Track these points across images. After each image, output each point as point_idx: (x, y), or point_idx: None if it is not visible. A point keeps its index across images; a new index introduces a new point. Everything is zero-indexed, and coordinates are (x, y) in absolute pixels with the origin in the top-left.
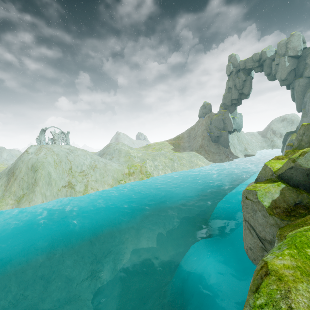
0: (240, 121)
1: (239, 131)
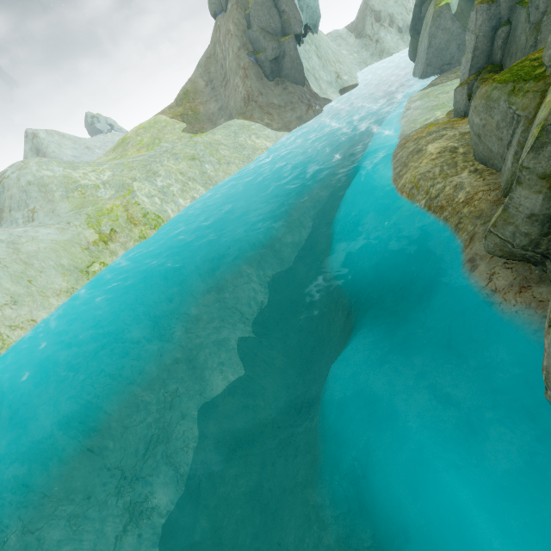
0: None
1: (316, 32)
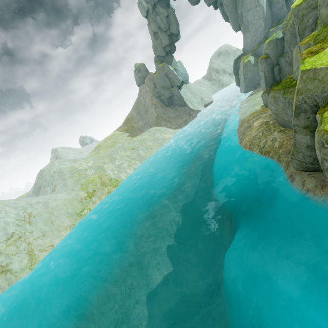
0: (184, 71)
1: (187, 83)
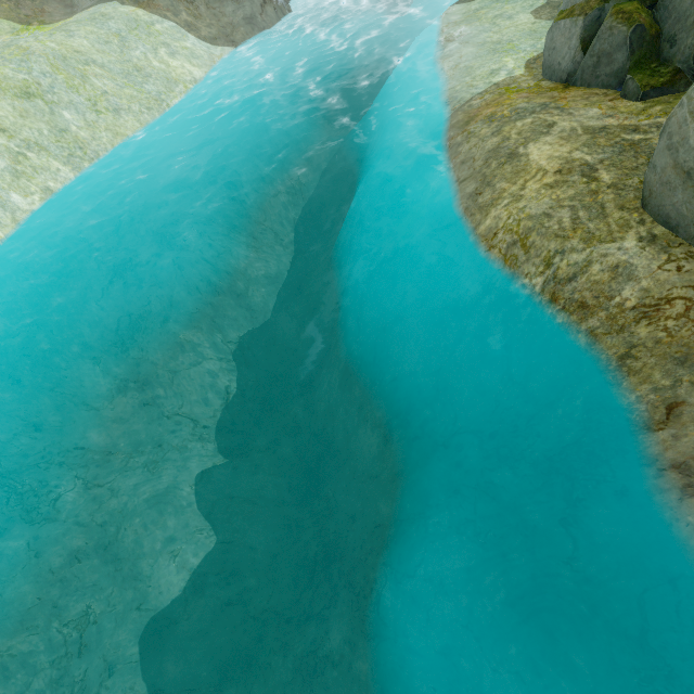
0: None
1: None
